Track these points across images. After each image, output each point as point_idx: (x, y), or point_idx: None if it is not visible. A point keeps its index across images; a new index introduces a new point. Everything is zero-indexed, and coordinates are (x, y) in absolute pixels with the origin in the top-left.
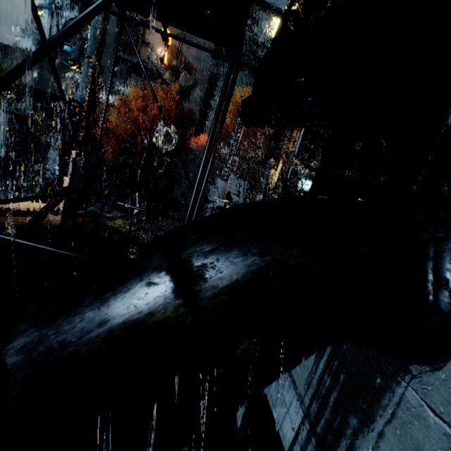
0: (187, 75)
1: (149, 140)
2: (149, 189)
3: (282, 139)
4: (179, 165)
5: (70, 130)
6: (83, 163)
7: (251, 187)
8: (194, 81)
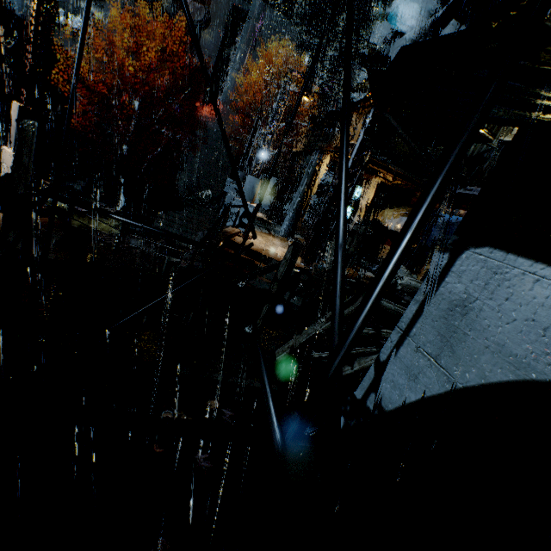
0: (195, 3)
1: (140, 100)
2: (140, 176)
3: (334, 125)
4: (182, 144)
5: (5, 64)
6: (39, 132)
7: (283, 186)
8: (206, 14)
